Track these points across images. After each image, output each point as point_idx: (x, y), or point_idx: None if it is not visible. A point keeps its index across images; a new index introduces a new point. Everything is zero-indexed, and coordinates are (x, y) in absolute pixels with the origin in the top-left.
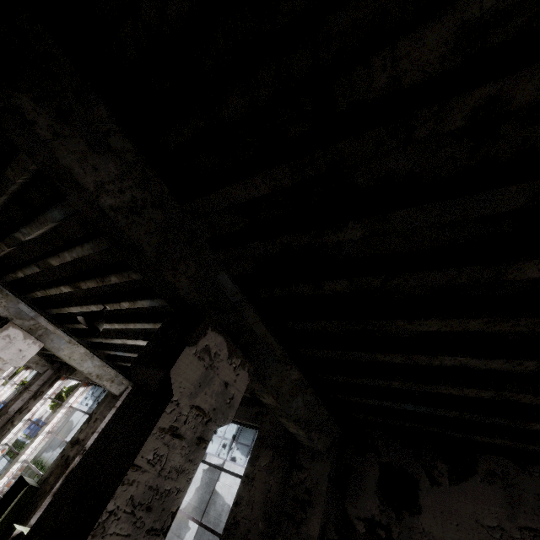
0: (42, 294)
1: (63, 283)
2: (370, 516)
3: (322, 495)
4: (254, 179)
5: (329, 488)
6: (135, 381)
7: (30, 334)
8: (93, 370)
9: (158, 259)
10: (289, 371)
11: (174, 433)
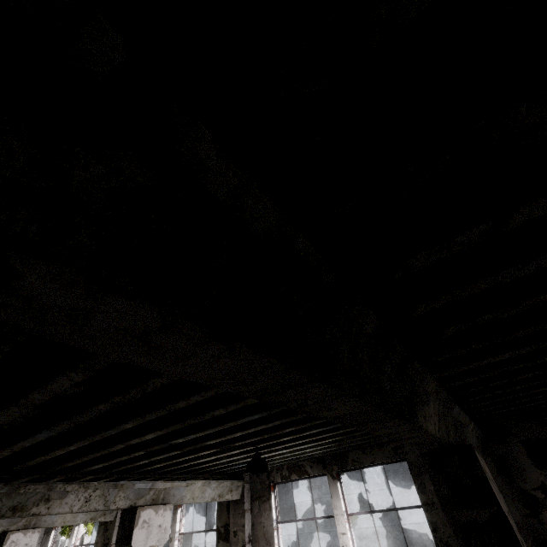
0: (163, 464)
1: (205, 448)
2: (541, 483)
3: (503, 489)
4: (503, 355)
5: (502, 480)
6: (453, 522)
7: (155, 504)
8: (214, 494)
9: (447, 435)
10: (470, 427)
11: (522, 544)
